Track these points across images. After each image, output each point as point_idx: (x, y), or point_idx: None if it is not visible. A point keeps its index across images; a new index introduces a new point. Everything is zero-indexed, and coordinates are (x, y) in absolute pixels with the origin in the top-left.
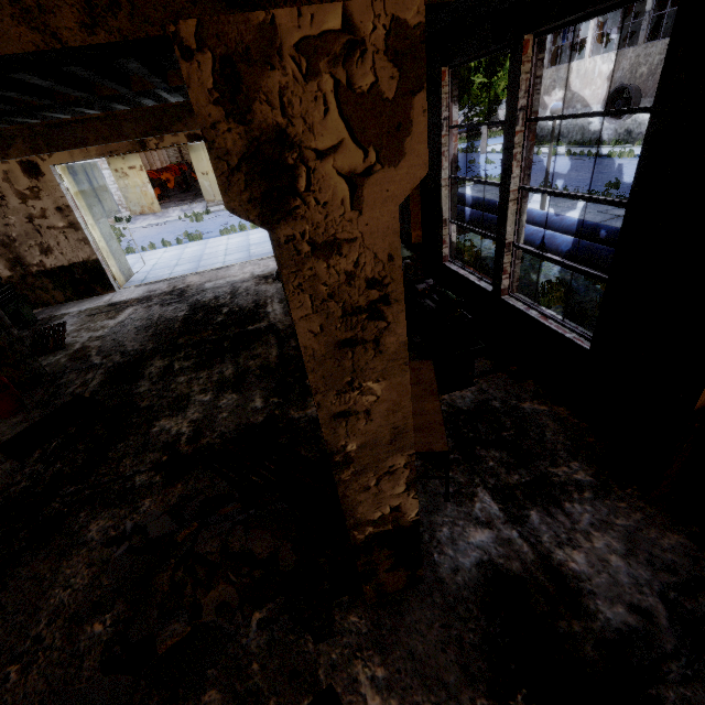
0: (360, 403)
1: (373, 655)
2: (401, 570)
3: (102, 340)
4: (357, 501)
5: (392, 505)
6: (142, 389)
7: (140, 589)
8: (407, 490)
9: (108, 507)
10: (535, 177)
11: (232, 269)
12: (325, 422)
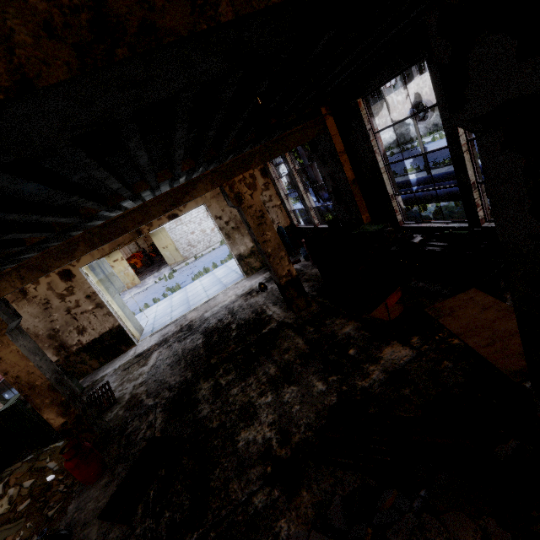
0: None
1: None
2: None
3: (146, 385)
4: None
5: None
6: (205, 412)
7: None
8: None
9: None
10: (394, 169)
11: (218, 297)
12: None
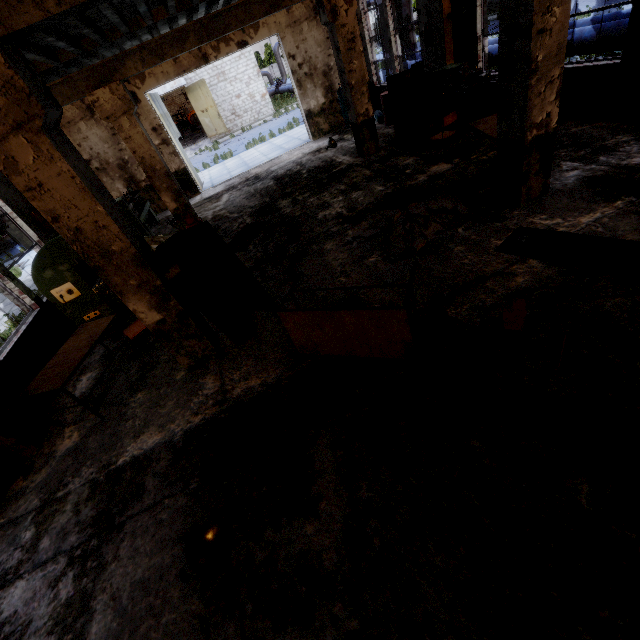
0: (549, 24)
1: (536, 215)
2: (541, 176)
3: (226, 209)
4: (533, 105)
5: (547, 111)
6: (288, 211)
7: (382, 246)
8: (555, 99)
9: (327, 240)
10: None
11: (283, 157)
12: (533, 37)
